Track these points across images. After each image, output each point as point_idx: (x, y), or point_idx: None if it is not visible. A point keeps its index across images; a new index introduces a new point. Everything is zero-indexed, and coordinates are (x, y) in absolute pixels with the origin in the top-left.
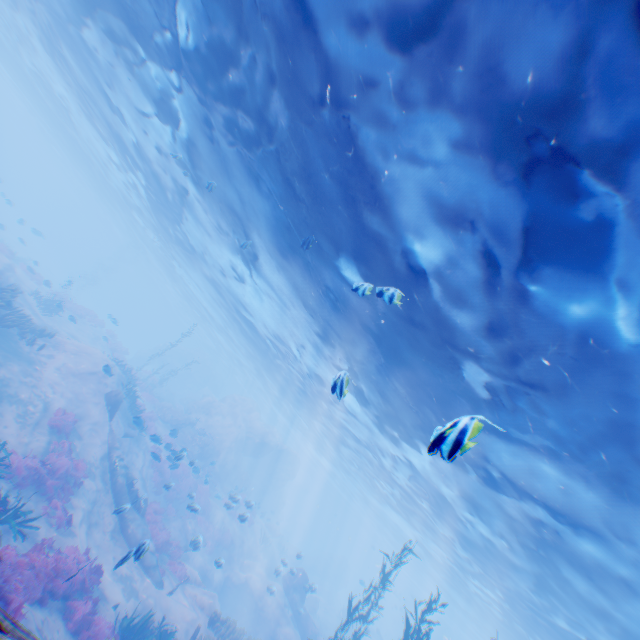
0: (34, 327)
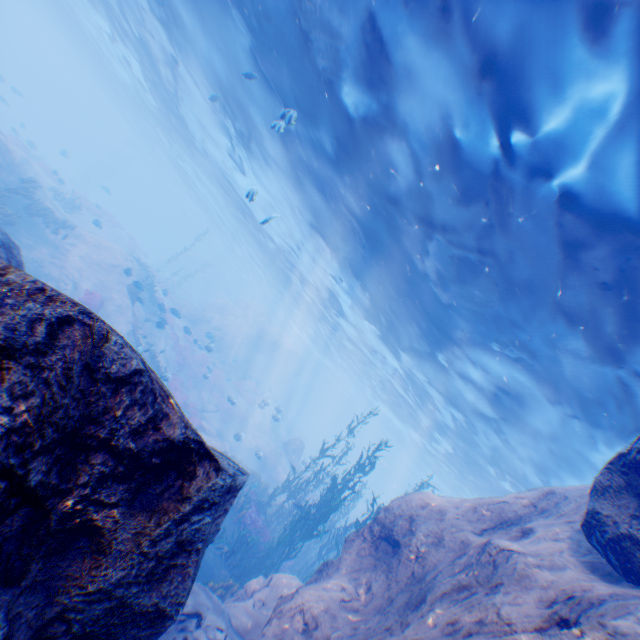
0: (57, 220)
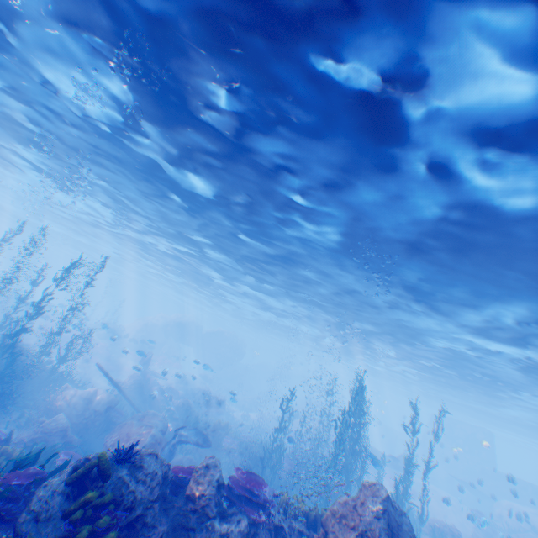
0: None
